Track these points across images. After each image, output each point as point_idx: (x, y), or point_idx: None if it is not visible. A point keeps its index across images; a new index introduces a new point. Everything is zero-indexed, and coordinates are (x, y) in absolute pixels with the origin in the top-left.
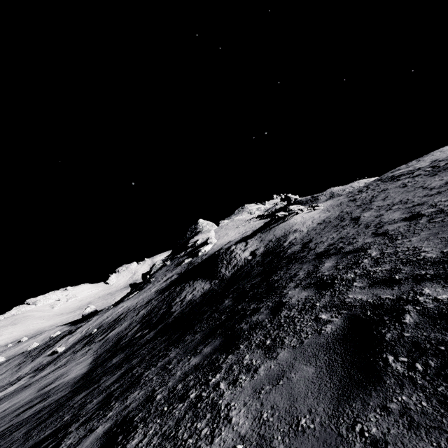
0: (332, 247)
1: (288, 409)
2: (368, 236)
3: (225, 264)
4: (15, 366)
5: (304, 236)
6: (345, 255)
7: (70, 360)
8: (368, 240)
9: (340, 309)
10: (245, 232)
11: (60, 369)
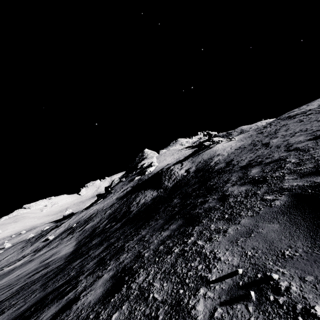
0: (252, 161)
1: (268, 248)
2: (282, 152)
3: (167, 178)
4: (19, 249)
5: (225, 158)
6: (267, 164)
7: (59, 244)
8: (283, 154)
9: (281, 192)
10: (178, 158)
11: (53, 250)
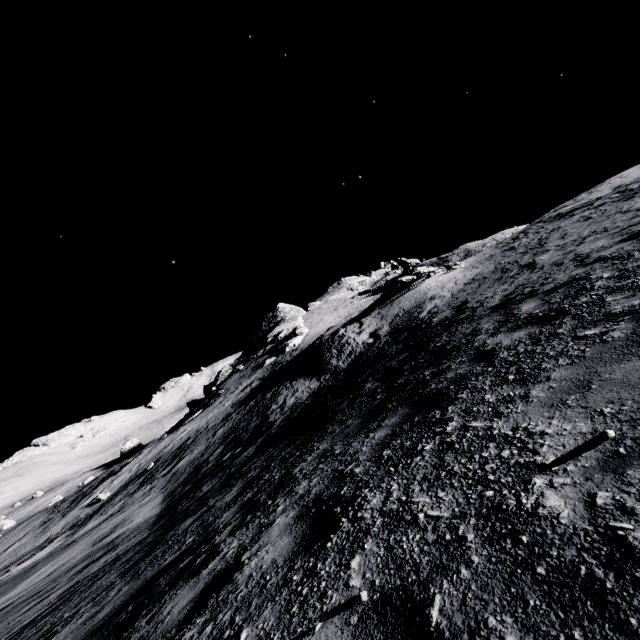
0: (513, 295)
1: None
2: (571, 269)
3: (335, 353)
4: (37, 527)
5: (449, 301)
6: (550, 292)
7: (126, 505)
8: (577, 272)
9: (614, 319)
10: (348, 315)
11: (117, 516)
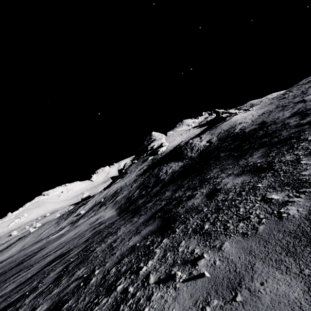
0: (300, 111)
1: None
2: None
3: (189, 150)
4: (54, 224)
5: (251, 123)
6: None
7: (97, 213)
8: None
9: None
10: (188, 137)
11: (95, 216)
